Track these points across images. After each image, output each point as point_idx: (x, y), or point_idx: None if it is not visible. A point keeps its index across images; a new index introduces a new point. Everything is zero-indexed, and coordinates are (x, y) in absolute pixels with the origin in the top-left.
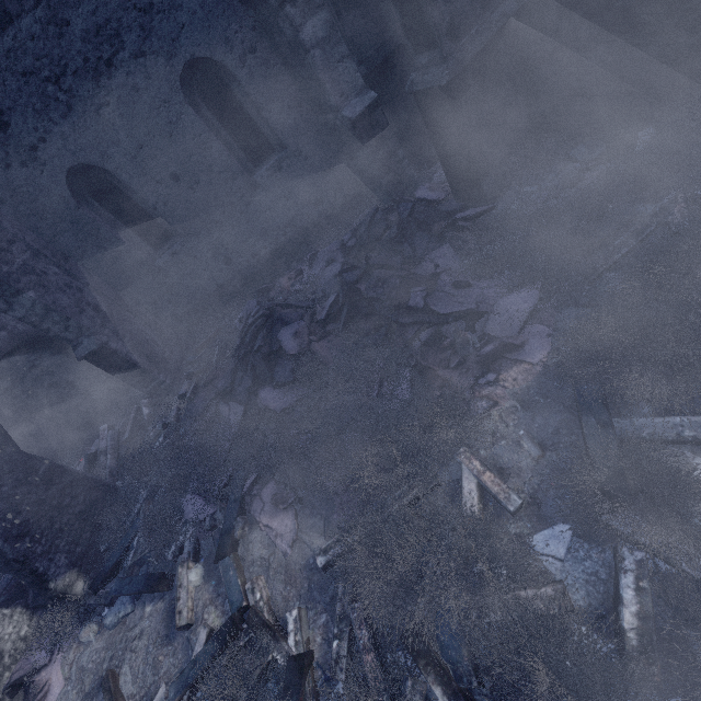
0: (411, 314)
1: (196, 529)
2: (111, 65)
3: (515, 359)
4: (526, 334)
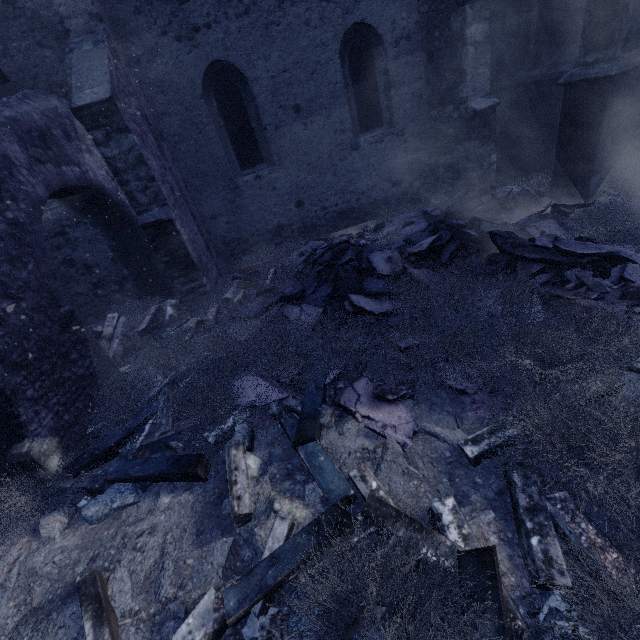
0: (537, 252)
1: (252, 415)
2: None
3: None
4: None
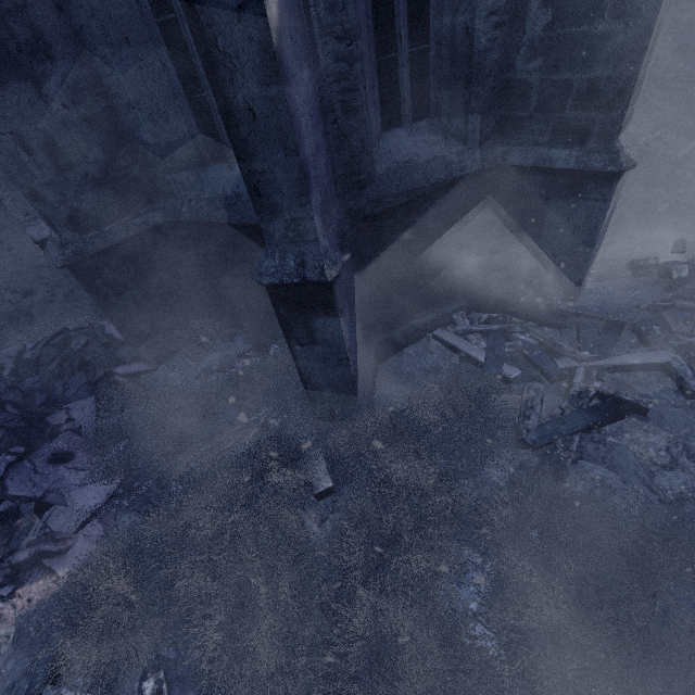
0: None
1: None
2: None
3: (51, 567)
4: (78, 536)
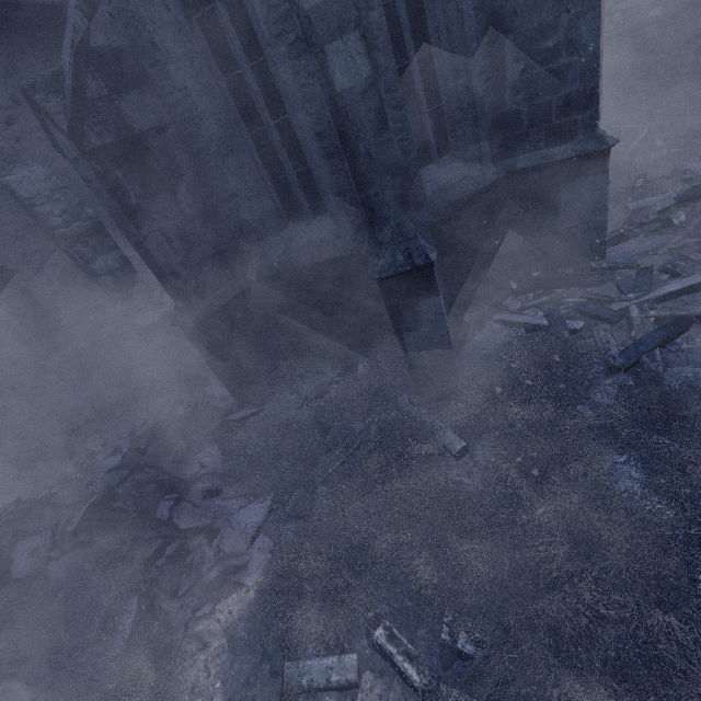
0: (154, 528)
1: None
2: None
3: (237, 582)
4: (252, 551)
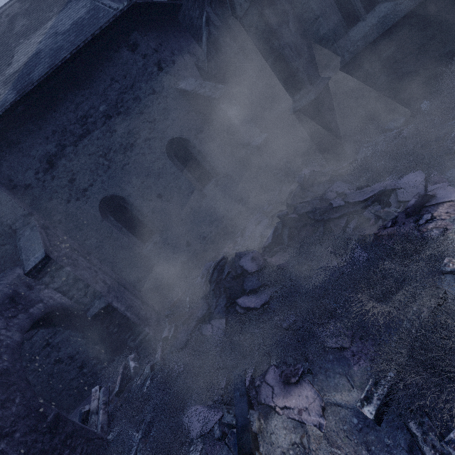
0: (338, 211)
1: (204, 445)
2: (133, 146)
3: (435, 204)
4: (431, 190)
